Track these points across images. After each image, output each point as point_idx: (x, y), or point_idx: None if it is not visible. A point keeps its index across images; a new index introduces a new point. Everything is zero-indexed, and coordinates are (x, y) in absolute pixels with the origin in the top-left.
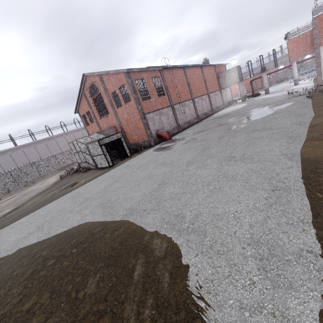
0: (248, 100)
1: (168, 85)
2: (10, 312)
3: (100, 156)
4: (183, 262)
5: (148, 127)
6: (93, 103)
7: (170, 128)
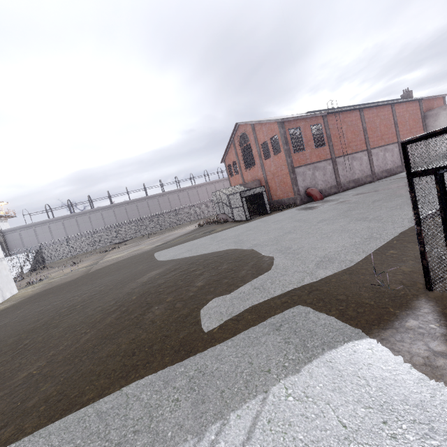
0: None
1: (331, 133)
2: (184, 270)
3: (239, 209)
4: (278, 262)
5: (296, 183)
6: (240, 153)
7: (326, 187)
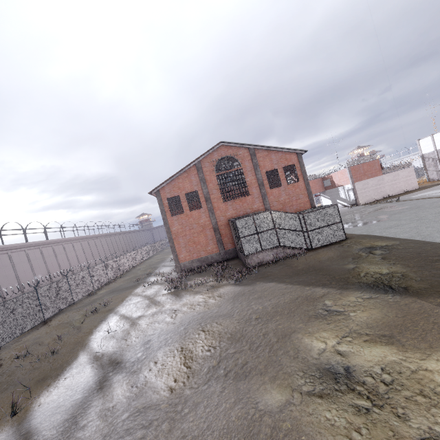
0: None
1: None
2: None
3: (330, 227)
4: None
5: None
6: (215, 180)
7: None
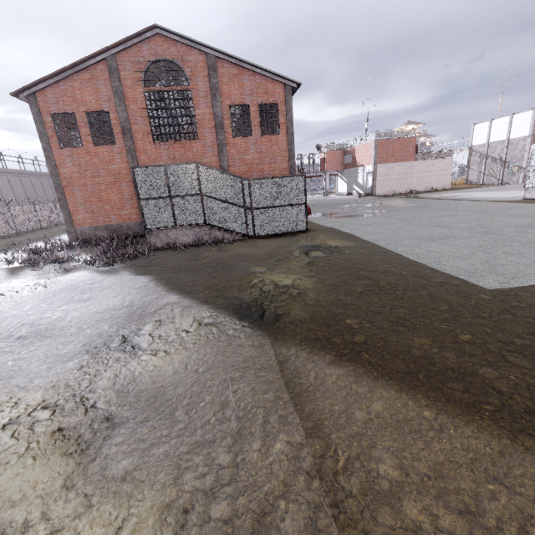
0: None
1: None
2: None
3: (287, 209)
4: None
5: None
6: (142, 99)
7: None
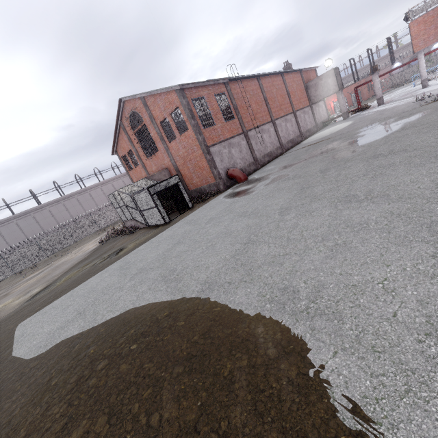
0: (352, 116)
1: (237, 104)
2: None
3: (152, 210)
4: (315, 365)
5: (214, 166)
6: (135, 138)
7: (245, 165)
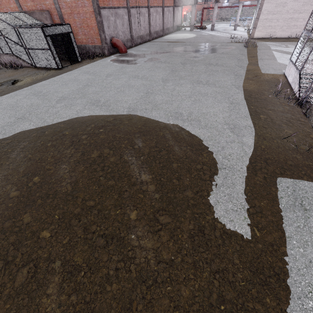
0: (195, 30)
1: None
2: (81, 159)
3: (43, 52)
4: (193, 132)
5: (103, 29)
6: None
7: (124, 39)
